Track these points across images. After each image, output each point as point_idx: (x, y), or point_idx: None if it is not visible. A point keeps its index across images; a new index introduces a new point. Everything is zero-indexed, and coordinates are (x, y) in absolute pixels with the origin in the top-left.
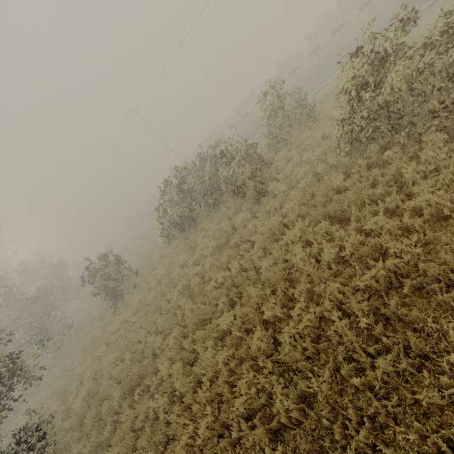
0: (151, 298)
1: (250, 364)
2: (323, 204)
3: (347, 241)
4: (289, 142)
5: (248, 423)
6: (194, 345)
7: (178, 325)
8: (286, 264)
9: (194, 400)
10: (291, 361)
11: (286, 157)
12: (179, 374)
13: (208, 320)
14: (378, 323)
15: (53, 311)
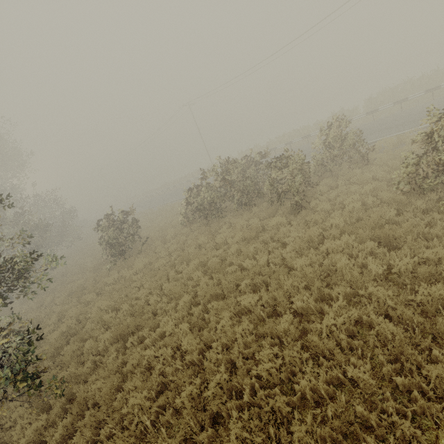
0: (159, 264)
1: (271, 343)
2: (372, 229)
3: (394, 265)
4: (334, 174)
5: (265, 392)
6: (203, 314)
7: (186, 294)
8: (324, 267)
9: (197, 361)
10: (323, 348)
11: (329, 185)
12: (189, 332)
13: (221, 297)
14: (423, 339)
15: (45, 250)
